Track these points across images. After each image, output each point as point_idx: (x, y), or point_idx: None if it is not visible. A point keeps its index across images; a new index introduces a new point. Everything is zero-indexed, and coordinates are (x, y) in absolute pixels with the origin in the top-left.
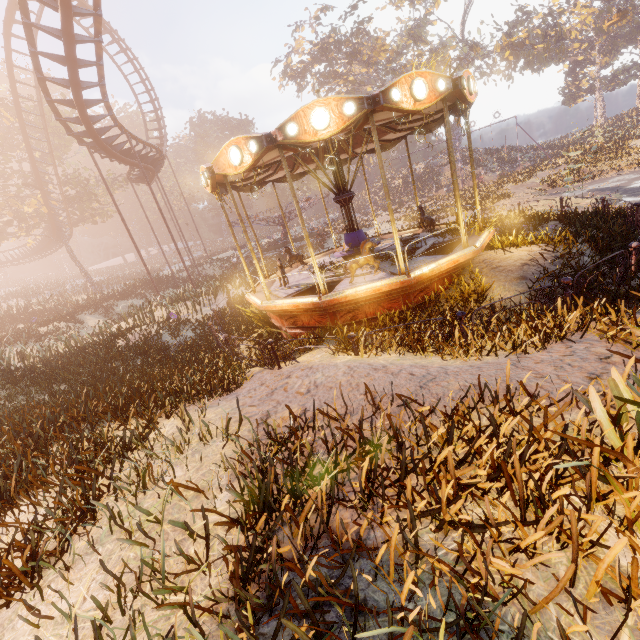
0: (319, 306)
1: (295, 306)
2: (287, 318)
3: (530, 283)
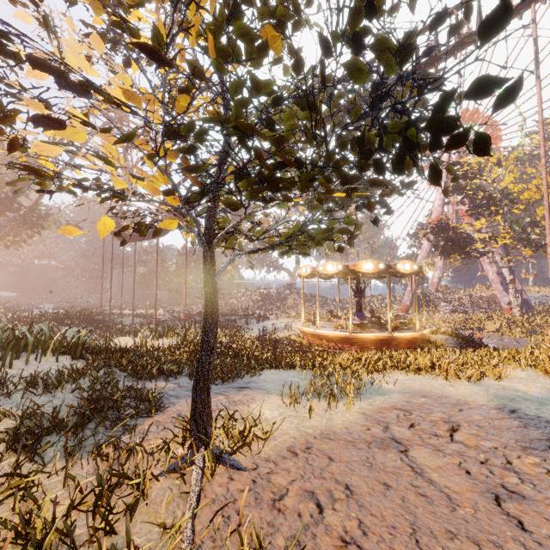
0: (392, 338)
1: (376, 337)
2: (357, 345)
3: (455, 345)
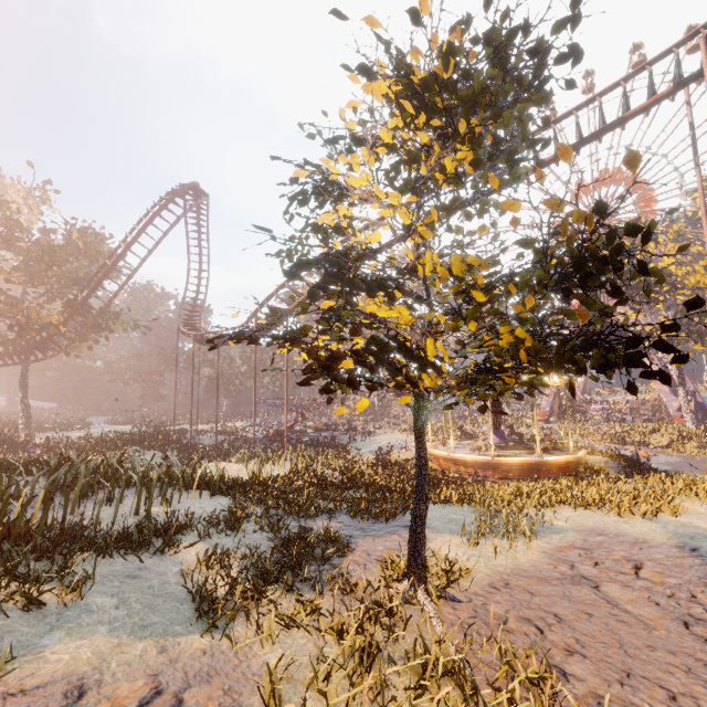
0: (543, 463)
1: (524, 461)
2: (501, 471)
3: (617, 470)
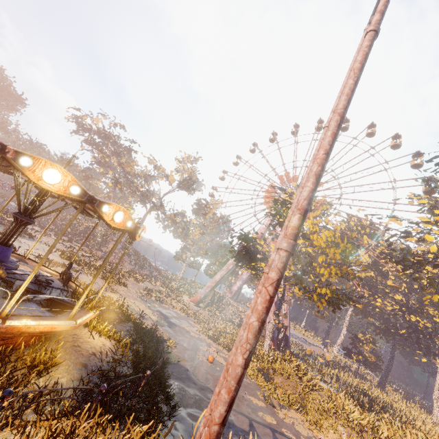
0: None
1: None
2: None
3: (86, 373)
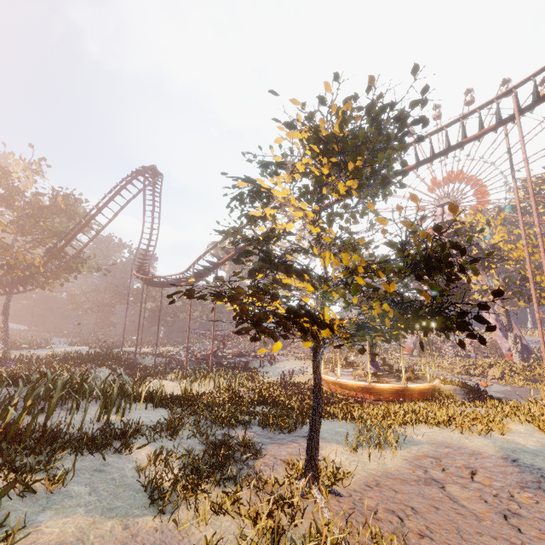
0: (407, 389)
1: (393, 387)
2: (375, 394)
3: (463, 396)
